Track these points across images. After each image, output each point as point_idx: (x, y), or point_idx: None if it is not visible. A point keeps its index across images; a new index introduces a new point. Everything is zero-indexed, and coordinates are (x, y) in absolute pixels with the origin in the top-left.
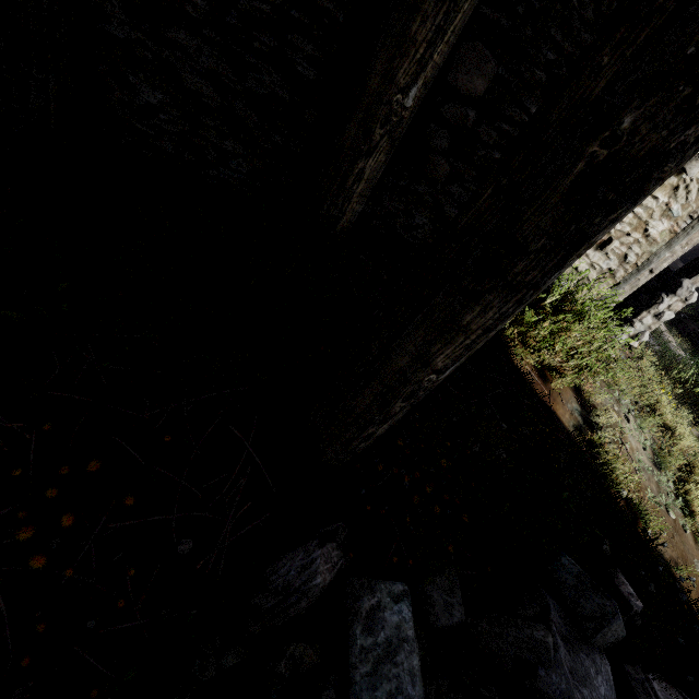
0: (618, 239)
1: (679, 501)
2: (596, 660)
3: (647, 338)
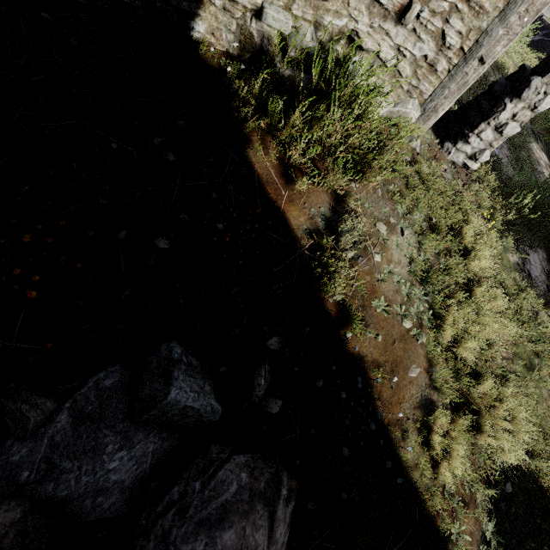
0: (426, 4)
1: (433, 315)
2: (136, 438)
3: (486, 157)
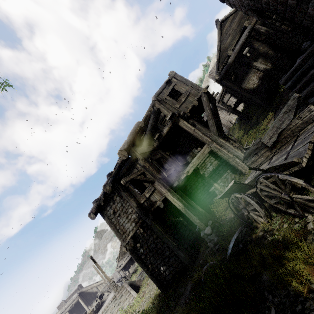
0: None
1: None
2: None
3: None
